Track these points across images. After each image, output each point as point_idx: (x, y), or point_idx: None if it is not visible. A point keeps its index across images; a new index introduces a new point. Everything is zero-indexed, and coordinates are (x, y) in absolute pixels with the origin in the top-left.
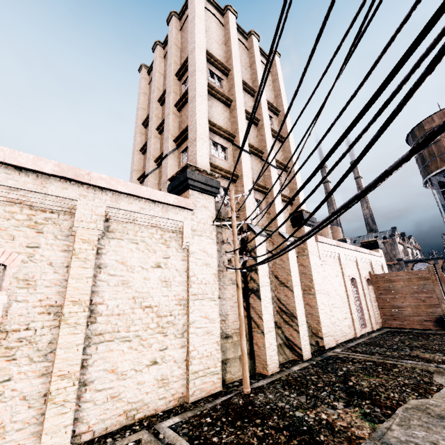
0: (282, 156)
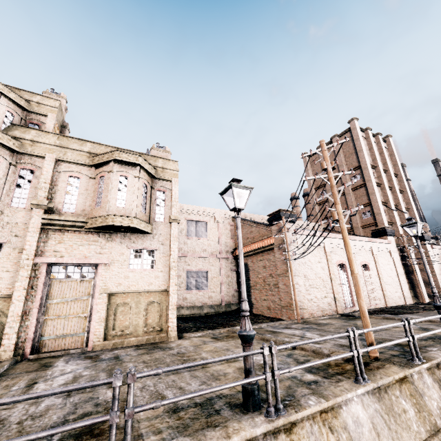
0: (404, 201)
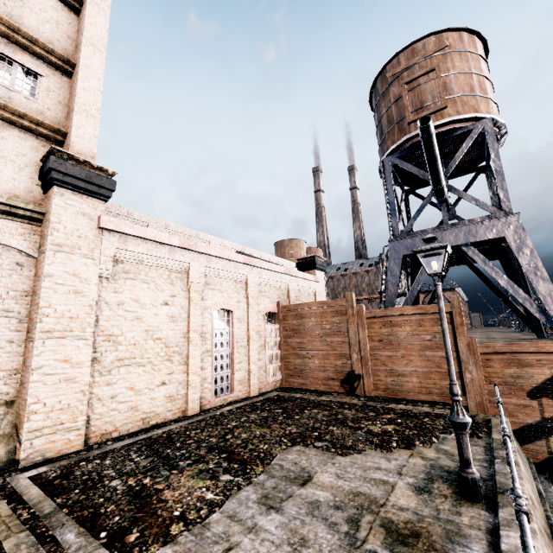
0: (70, 40)
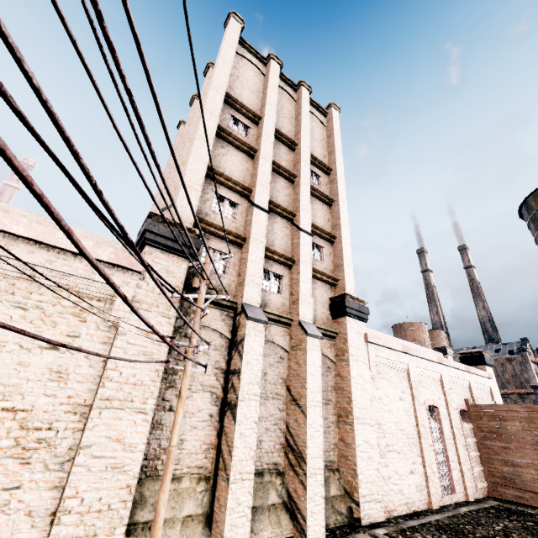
0: (329, 222)
